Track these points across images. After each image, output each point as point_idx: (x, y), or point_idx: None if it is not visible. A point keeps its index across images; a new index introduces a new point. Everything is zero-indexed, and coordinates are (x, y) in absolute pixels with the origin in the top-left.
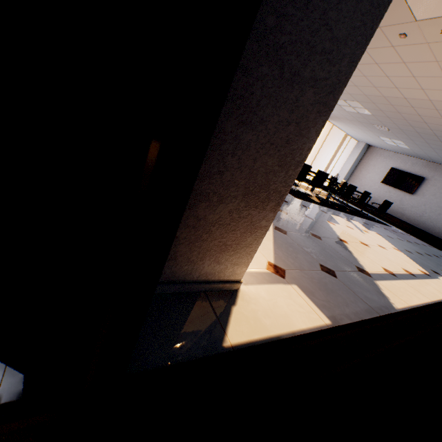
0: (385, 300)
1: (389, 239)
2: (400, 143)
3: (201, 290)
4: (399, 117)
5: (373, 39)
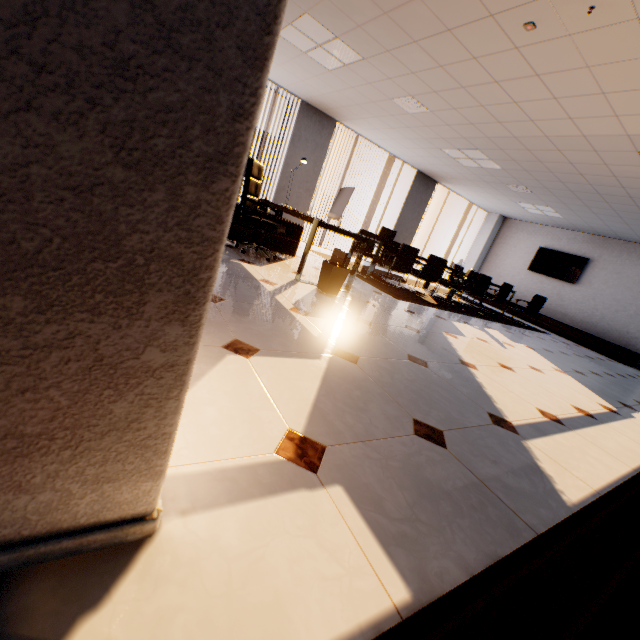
0: (545, 485)
1: (547, 354)
2: (547, 210)
3: None
4: (542, 169)
5: (486, 39)
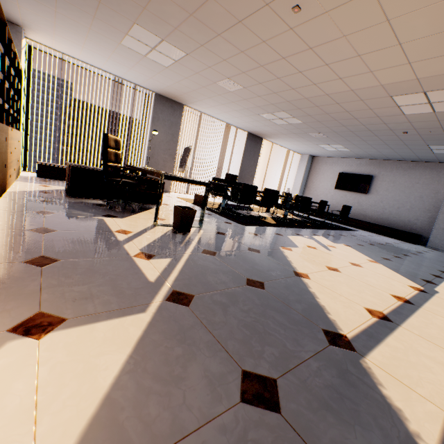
0: (398, 432)
1: (361, 248)
2: (339, 147)
3: None
4: (329, 119)
5: (268, 25)
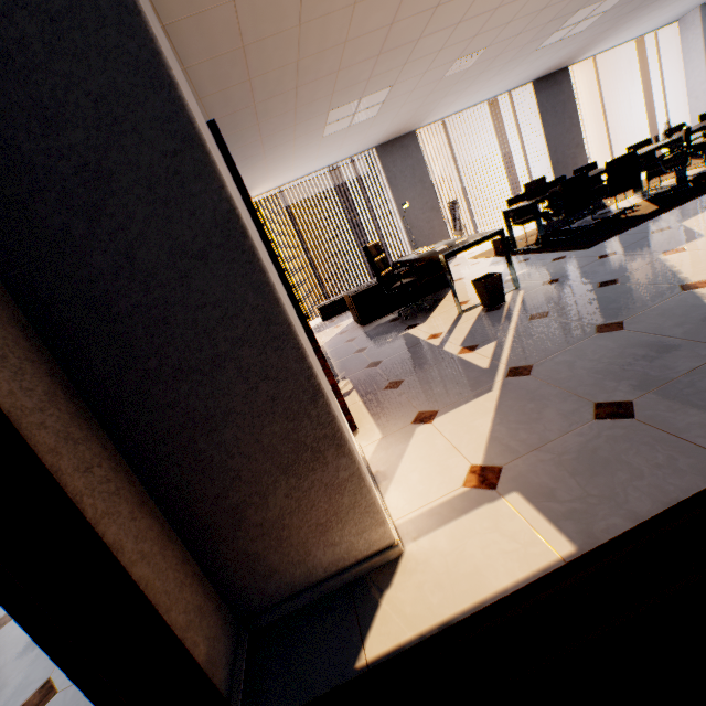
0: None
1: None
2: None
3: (344, 582)
4: None
5: None
